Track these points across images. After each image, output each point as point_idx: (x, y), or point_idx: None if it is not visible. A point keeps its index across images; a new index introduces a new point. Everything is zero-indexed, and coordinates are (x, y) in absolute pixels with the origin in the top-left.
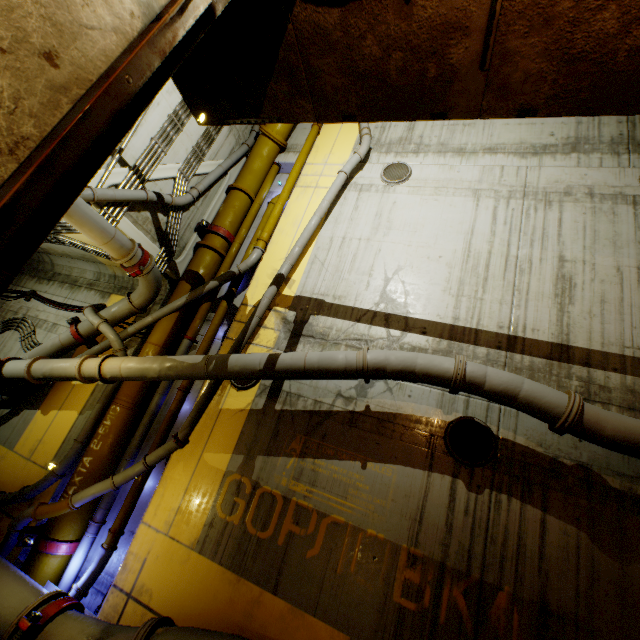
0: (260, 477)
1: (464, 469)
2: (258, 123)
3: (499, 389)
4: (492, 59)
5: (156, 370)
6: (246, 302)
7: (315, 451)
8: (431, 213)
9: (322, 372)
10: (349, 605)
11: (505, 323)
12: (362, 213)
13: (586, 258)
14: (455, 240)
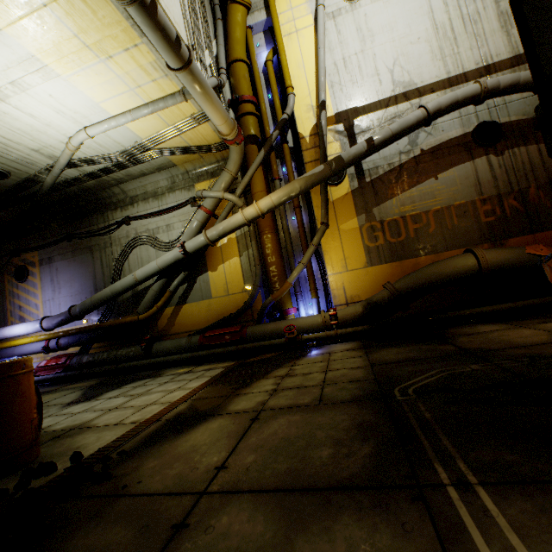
0: (381, 217)
1: (490, 149)
2: None
3: (508, 84)
4: None
5: (297, 188)
6: (302, 136)
7: (404, 188)
8: (396, 10)
9: (404, 132)
10: (462, 237)
11: (479, 60)
12: (346, 34)
13: None
14: (423, 22)
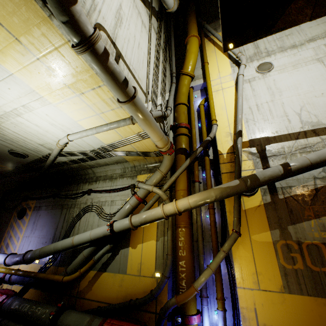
0: (298, 237)
1: None
2: (266, 36)
3: None
4: None
5: (213, 196)
6: (221, 153)
7: (323, 212)
8: (299, 77)
9: (323, 162)
10: None
11: None
12: (258, 91)
13: None
14: (324, 83)
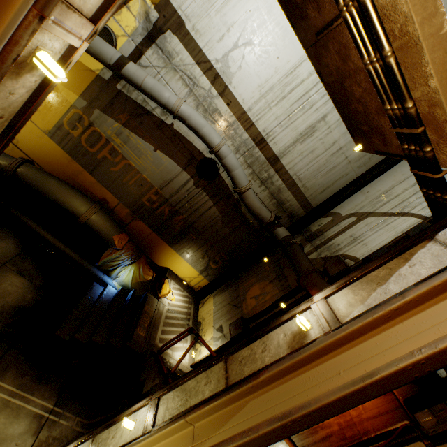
0: (95, 122)
1: (198, 177)
2: None
3: (227, 166)
4: (322, 39)
5: None
6: None
7: (133, 128)
8: None
9: (151, 97)
10: (123, 193)
11: (268, 131)
12: None
13: (332, 126)
14: (296, 53)
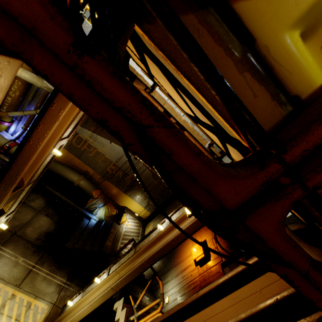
0: (79, 132)
1: None
2: None
3: None
4: None
5: (39, 86)
6: None
7: (98, 133)
8: None
9: None
10: (96, 167)
11: None
12: None
13: None
14: None
